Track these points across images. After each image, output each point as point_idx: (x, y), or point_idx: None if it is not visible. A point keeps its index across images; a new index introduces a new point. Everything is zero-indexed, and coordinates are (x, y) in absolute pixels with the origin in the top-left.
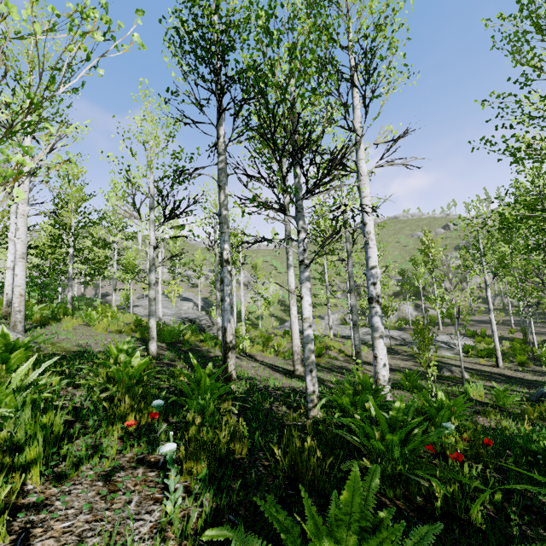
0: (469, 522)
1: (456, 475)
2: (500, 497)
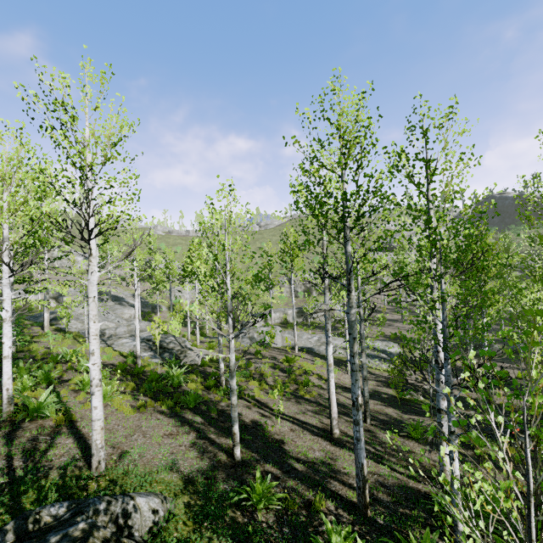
0: None
1: None
2: None
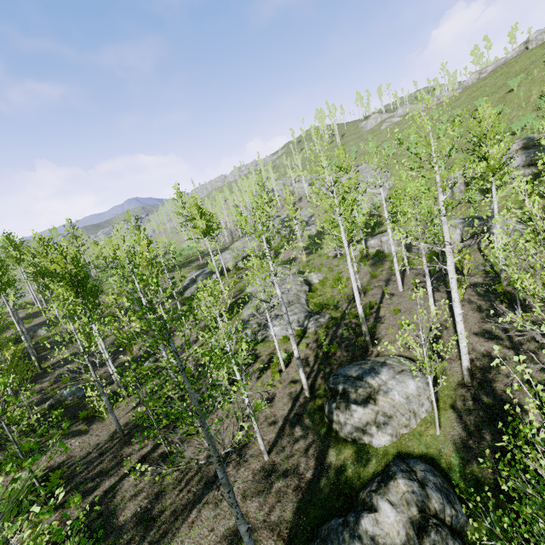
0: None
1: None
2: None
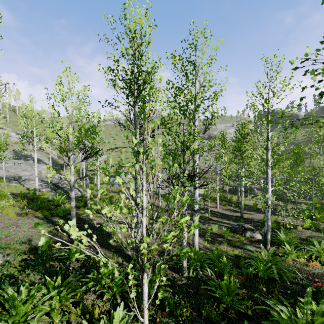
0: (247, 314)
1: (245, 302)
2: (250, 301)
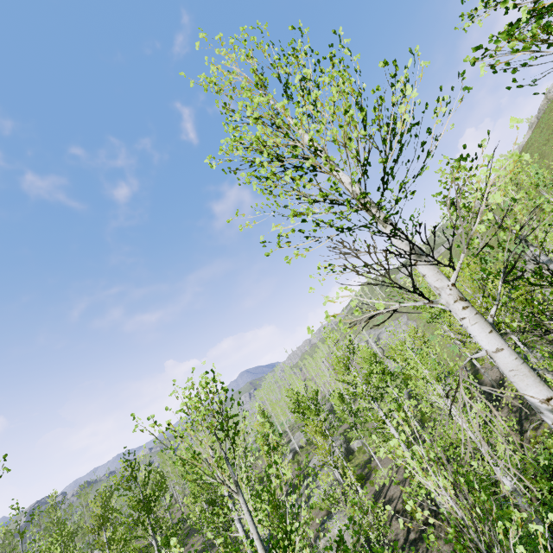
0: None
1: None
2: None
